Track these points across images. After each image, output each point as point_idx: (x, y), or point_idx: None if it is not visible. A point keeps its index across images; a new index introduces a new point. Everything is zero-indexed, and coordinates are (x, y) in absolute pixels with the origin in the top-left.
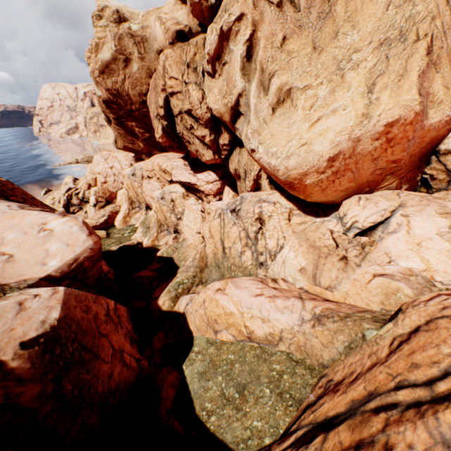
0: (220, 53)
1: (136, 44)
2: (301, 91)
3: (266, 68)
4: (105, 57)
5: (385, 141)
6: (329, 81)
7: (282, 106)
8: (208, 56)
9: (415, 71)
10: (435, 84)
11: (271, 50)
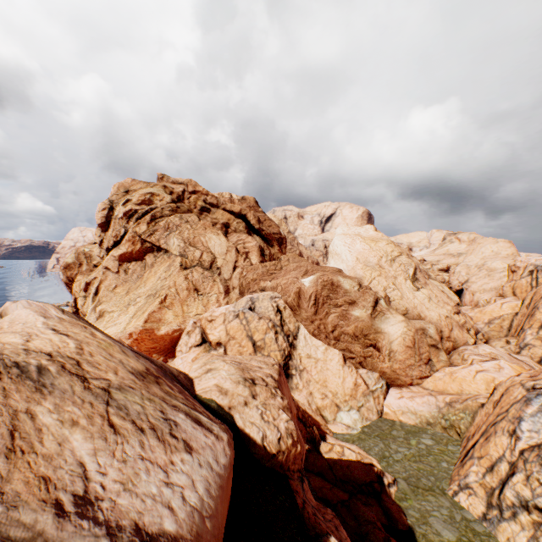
0: (88, 289)
1: (86, 257)
2: (109, 313)
3: (101, 300)
4: (69, 261)
5: (134, 339)
6: (121, 310)
7: (102, 318)
8: (83, 289)
9: (148, 311)
10: (167, 315)
11: (107, 291)
